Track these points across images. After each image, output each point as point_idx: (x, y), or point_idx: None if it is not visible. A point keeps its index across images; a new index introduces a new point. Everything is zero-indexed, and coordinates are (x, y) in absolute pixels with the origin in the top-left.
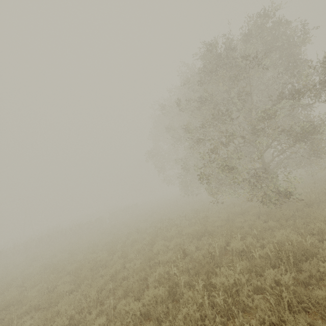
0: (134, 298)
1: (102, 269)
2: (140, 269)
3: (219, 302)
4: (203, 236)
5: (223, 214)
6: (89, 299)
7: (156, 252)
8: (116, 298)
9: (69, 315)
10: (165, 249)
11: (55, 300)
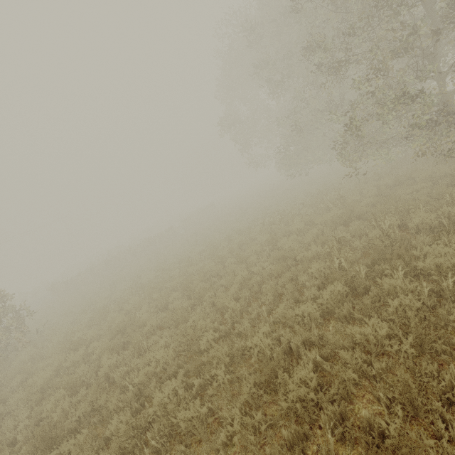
0: (289, 301)
1: (216, 279)
2: (280, 270)
3: (446, 286)
4: (348, 221)
5: (367, 189)
6: (225, 310)
7: (288, 249)
8: (266, 304)
9: (211, 328)
10: (297, 245)
11: (180, 317)
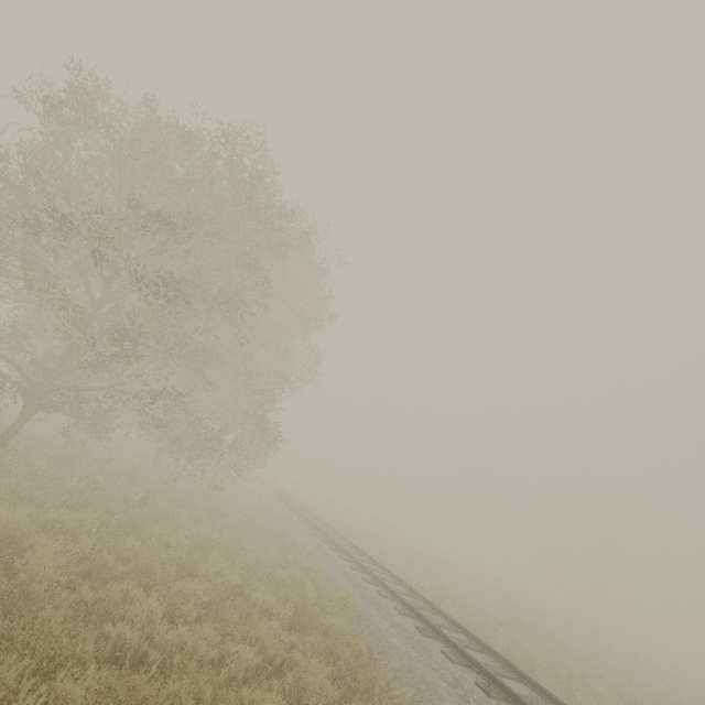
0: None
1: None
2: None
3: None
4: None
5: None
6: None
7: None
8: None
9: None
10: None
11: None
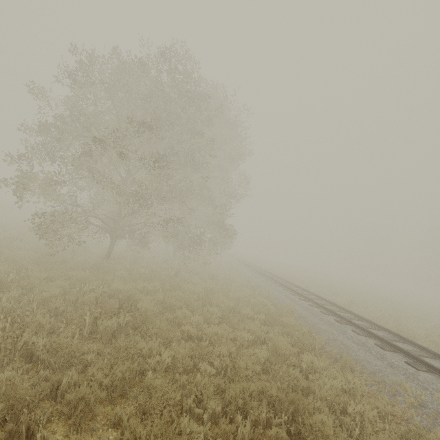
0: None
1: None
2: None
3: None
4: None
5: (42, 246)
6: None
7: None
8: None
9: None
10: None
11: None
